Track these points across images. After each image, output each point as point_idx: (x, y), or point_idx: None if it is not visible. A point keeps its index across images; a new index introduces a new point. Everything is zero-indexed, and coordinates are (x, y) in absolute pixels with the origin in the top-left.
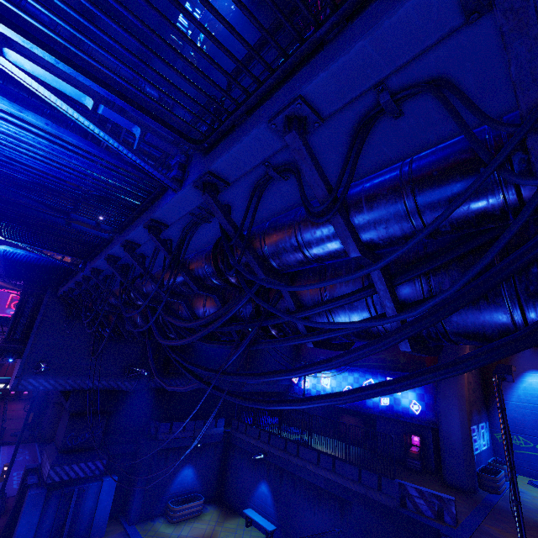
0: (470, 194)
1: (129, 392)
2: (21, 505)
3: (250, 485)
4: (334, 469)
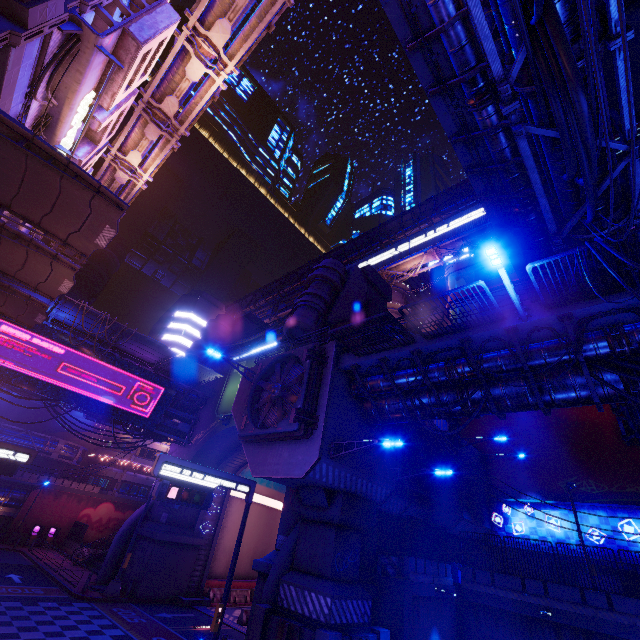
0: None
1: None
2: None
3: None
4: None
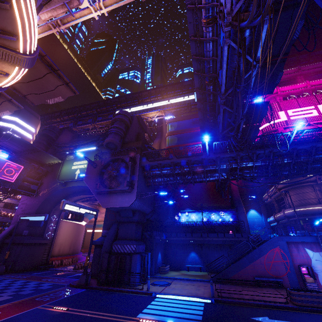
0: None
1: None
2: (124, 265)
3: (185, 256)
4: (224, 237)
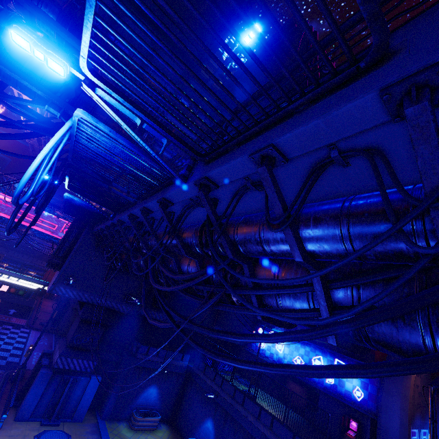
0: (374, 246)
1: (124, 314)
2: (34, 378)
3: (199, 418)
4: (271, 427)
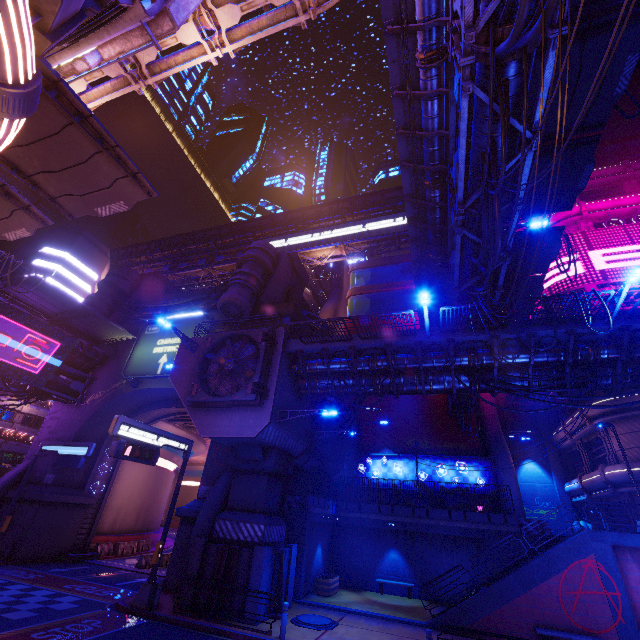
0: None
1: None
2: (234, 570)
3: (375, 557)
4: (465, 519)
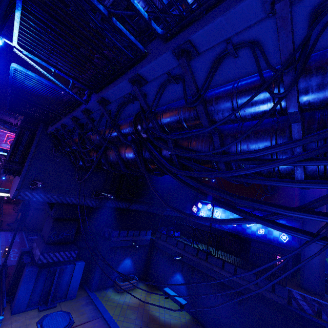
0: None
1: (92, 208)
2: (20, 276)
3: (168, 274)
4: (235, 273)
